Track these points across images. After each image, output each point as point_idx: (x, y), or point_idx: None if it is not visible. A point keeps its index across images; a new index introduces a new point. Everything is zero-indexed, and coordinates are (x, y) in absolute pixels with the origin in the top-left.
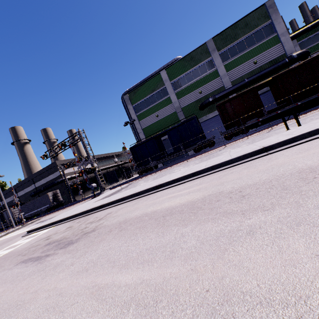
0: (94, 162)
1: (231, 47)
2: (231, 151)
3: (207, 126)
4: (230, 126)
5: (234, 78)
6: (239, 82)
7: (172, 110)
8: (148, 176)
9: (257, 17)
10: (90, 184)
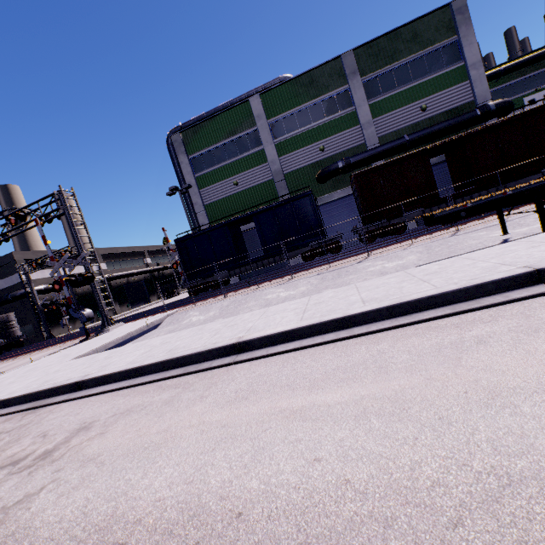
0: (103, 262)
1: (384, 73)
2: (386, 266)
3: (327, 215)
4: (374, 218)
5: (385, 132)
6: (394, 140)
7: (266, 177)
8: (209, 302)
9: (436, 26)
10: (79, 311)
